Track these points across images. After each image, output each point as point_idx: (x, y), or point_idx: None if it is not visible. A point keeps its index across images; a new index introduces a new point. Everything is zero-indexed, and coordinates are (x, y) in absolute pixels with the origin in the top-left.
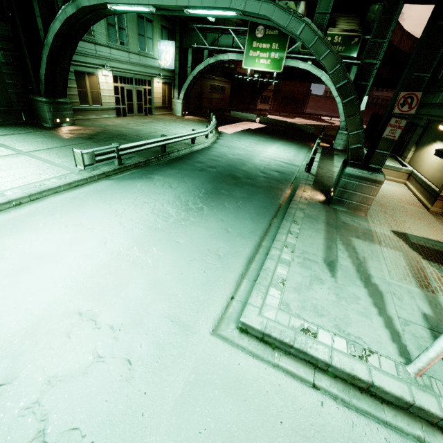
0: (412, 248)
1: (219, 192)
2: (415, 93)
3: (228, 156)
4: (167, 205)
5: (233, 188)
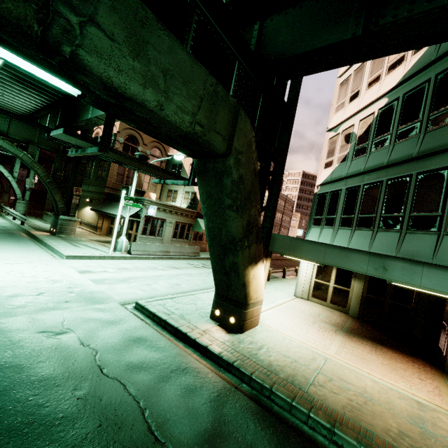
0: (98, 242)
1: None
2: (80, 188)
3: None
4: None
5: None
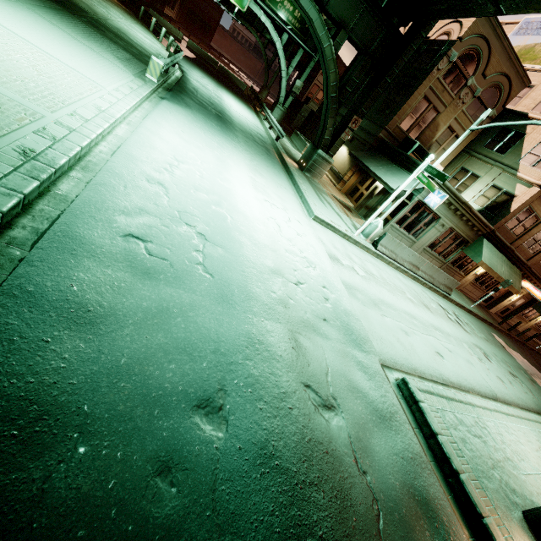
0: (339, 203)
1: (247, 143)
2: (360, 119)
3: (213, 99)
4: (232, 145)
5: (250, 141)
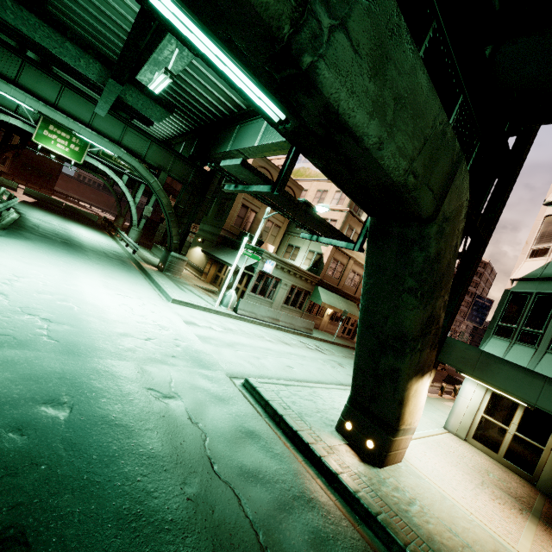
0: (202, 289)
1: (99, 258)
2: (197, 225)
3: (59, 231)
4: (81, 261)
5: (103, 257)
